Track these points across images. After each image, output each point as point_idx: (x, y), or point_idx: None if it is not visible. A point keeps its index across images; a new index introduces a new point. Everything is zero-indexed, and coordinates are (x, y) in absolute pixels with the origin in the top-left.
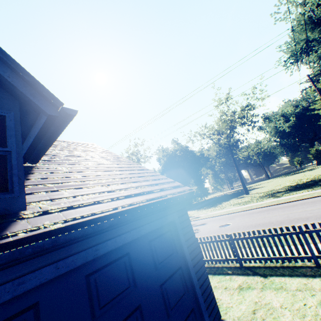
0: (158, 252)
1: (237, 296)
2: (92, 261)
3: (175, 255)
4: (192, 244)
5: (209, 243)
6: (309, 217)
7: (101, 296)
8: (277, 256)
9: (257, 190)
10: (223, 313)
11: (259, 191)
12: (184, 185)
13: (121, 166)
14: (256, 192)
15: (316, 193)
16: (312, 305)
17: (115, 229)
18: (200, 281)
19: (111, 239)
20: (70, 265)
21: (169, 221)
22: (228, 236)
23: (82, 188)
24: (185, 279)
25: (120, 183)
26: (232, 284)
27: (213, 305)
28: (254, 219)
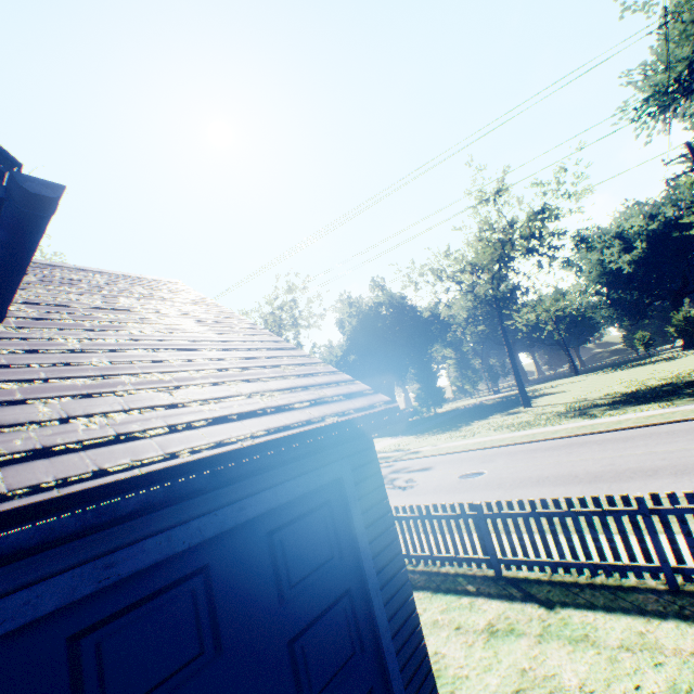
0: (292, 557)
1: (483, 650)
2: (92, 597)
3: (337, 563)
4: (384, 532)
5: (430, 520)
6: (659, 469)
7: (113, 689)
8: (581, 560)
9: (548, 399)
10: (447, 691)
11: (553, 402)
12: (375, 392)
13: (228, 339)
14: (547, 404)
15: (678, 414)
16: (656, 690)
17: (171, 507)
18: (395, 622)
19: (157, 535)
20: (17, 614)
21: (328, 481)
22: (474, 508)
23: (98, 397)
24: (358, 620)
25: (211, 383)
26: (474, 618)
27: (423, 675)
28: (536, 466)
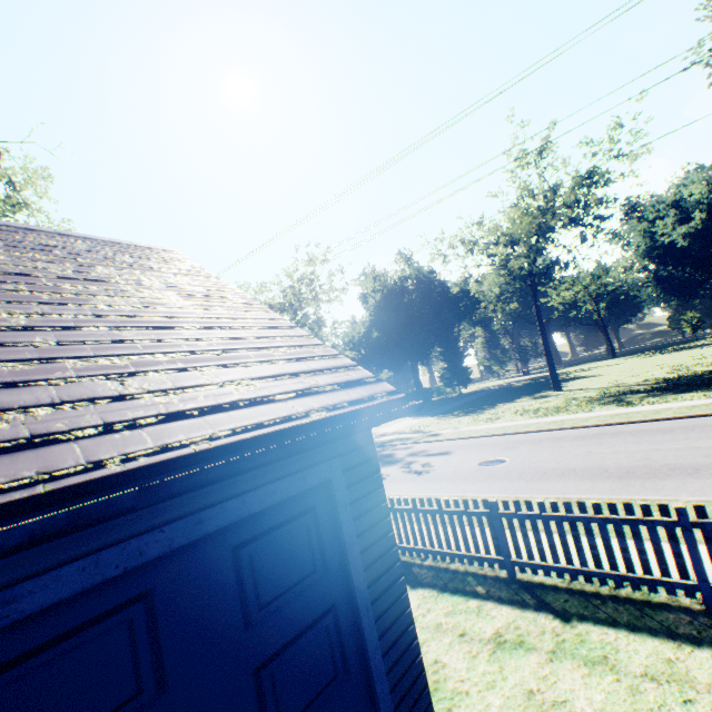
0: (263, 574)
1: (487, 664)
2: None
3: (320, 577)
4: (379, 540)
5: (441, 515)
6: (701, 468)
7: None
8: (605, 570)
9: (581, 383)
10: (443, 708)
11: (586, 386)
12: (378, 380)
13: (215, 316)
14: (579, 388)
15: None
16: None
17: (101, 525)
18: (387, 638)
19: (79, 559)
20: None
21: (313, 485)
22: (489, 505)
23: (24, 386)
24: (343, 639)
25: (177, 368)
26: (480, 625)
27: (417, 693)
28: (562, 456)
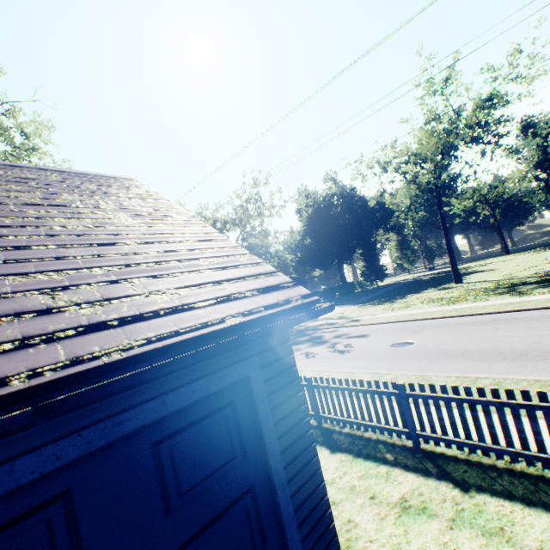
0: (183, 465)
1: (394, 527)
2: None
3: (239, 462)
4: (295, 426)
5: (356, 392)
6: None
7: None
8: (501, 447)
9: (478, 277)
10: None
11: (483, 279)
12: (295, 284)
13: (156, 232)
14: (477, 281)
15: None
16: None
17: (15, 435)
18: (302, 511)
19: None
20: None
21: (231, 382)
22: (397, 387)
23: None
24: (261, 515)
25: (109, 281)
26: (388, 490)
27: None
28: (462, 340)
